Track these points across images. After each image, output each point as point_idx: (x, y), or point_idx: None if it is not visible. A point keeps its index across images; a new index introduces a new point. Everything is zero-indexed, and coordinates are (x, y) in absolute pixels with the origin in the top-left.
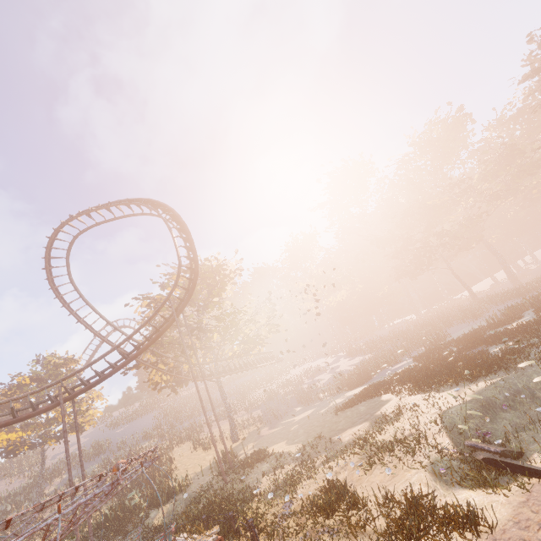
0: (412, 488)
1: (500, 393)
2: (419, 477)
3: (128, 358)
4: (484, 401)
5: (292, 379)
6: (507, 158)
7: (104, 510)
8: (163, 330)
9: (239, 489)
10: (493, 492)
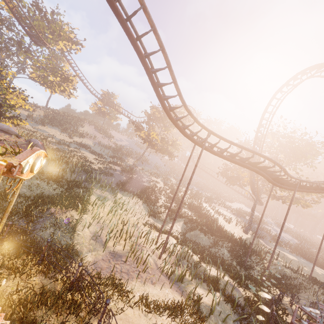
0: None
1: None
2: None
3: (316, 191)
4: None
5: (249, 213)
6: None
7: (184, 210)
8: None
9: None
10: None
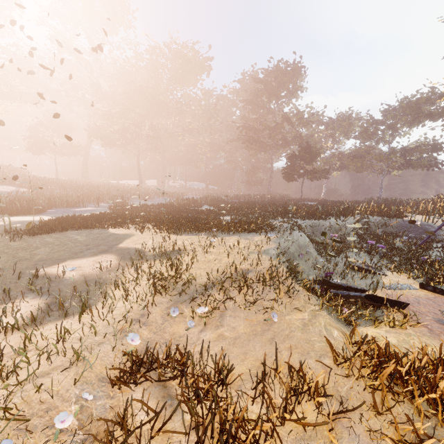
0: (333, 335)
1: (292, 245)
2: (326, 320)
3: None
4: (284, 249)
5: None
6: (209, 115)
7: None
8: None
9: None
10: (391, 326)
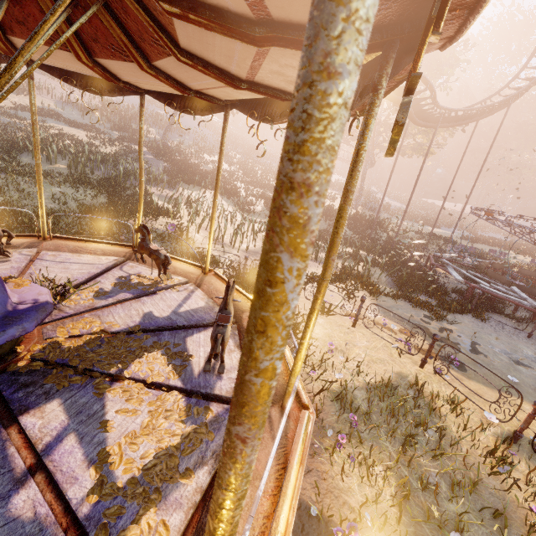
0: None
1: None
2: None
3: (457, 123)
4: None
5: None
6: None
7: None
8: (482, 118)
9: (479, 254)
10: None
